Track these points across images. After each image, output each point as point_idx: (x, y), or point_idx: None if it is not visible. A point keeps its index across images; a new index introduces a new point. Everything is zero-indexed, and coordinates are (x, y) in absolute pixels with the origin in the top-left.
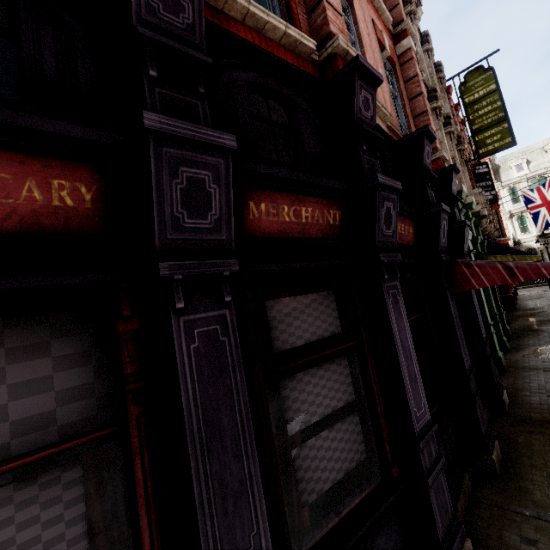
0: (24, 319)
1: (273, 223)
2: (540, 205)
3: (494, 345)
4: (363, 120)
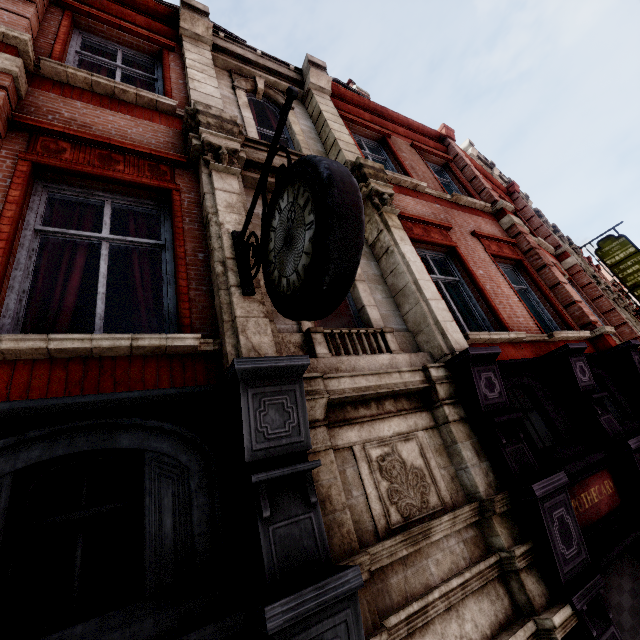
0: (621, 557)
1: None
2: None
3: None
4: None
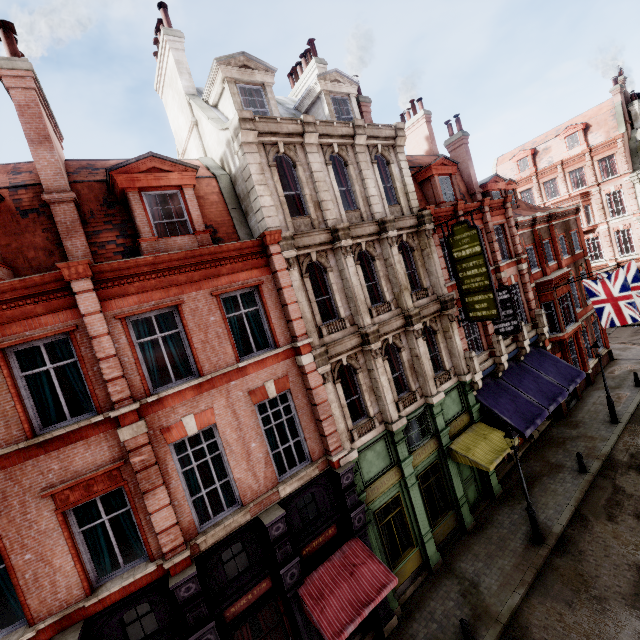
0: None
1: None
2: (604, 301)
3: (426, 551)
4: (188, 597)
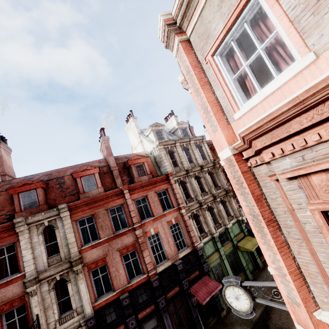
0: None
1: (142, 315)
2: None
3: None
4: (156, 286)
